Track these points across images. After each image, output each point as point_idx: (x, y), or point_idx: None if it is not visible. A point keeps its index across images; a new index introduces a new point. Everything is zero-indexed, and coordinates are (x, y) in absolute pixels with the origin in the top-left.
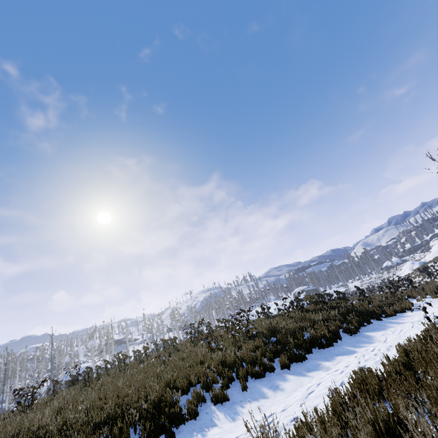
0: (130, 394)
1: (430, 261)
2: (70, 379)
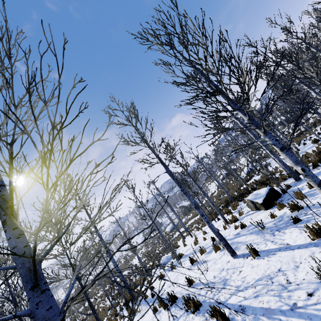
0: None
1: None
2: None
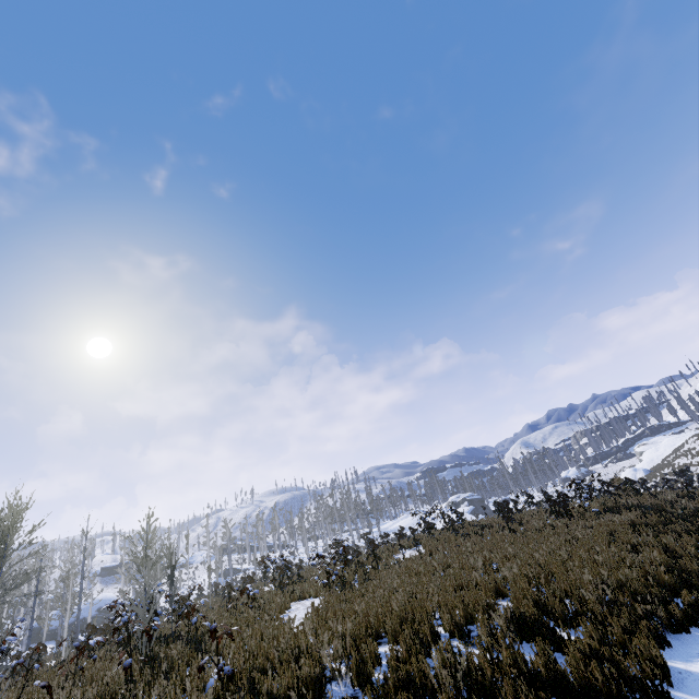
0: (580, 541)
1: (661, 469)
2: (73, 620)
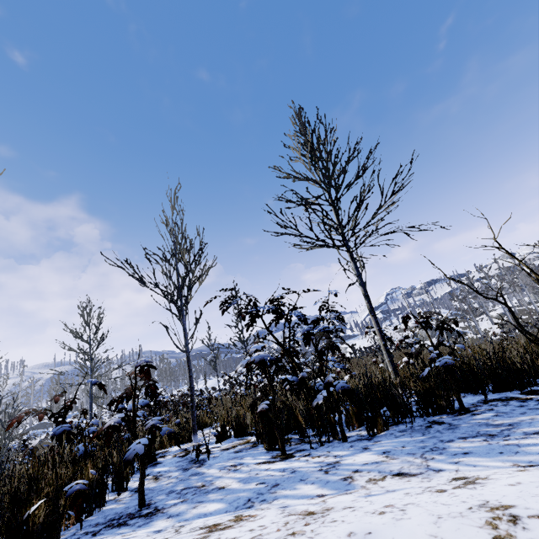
0: None
1: None
2: None
